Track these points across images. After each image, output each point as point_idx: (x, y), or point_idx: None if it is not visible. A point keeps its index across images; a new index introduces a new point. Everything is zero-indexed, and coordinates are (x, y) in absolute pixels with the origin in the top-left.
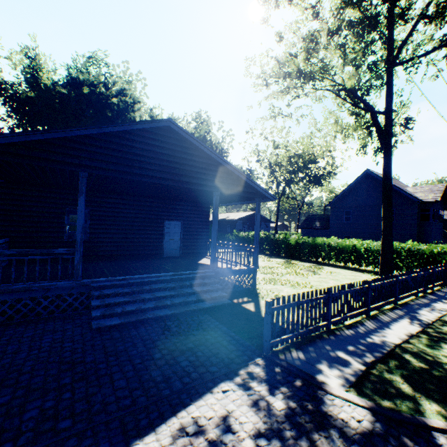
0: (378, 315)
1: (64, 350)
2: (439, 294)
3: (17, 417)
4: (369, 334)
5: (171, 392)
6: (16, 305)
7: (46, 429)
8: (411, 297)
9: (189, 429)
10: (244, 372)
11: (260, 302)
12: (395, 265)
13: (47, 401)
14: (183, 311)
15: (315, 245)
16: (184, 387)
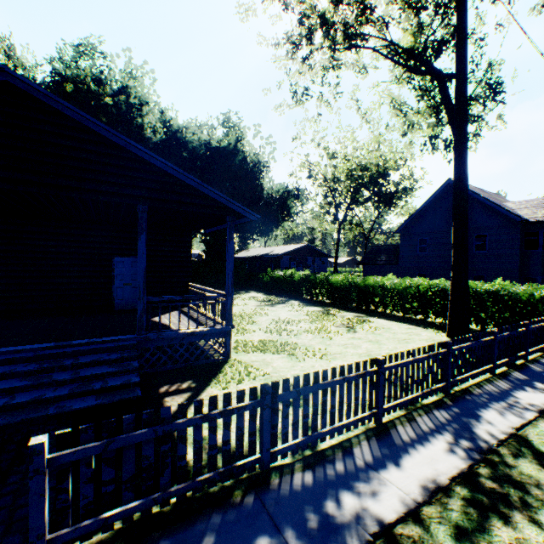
0: (395, 424)
1: None
2: (534, 369)
3: None
4: (342, 485)
5: None
6: None
7: None
8: (483, 377)
9: None
10: None
11: (203, 392)
12: (476, 316)
13: None
14: (19, 420)
15: (365, 287)
16: None
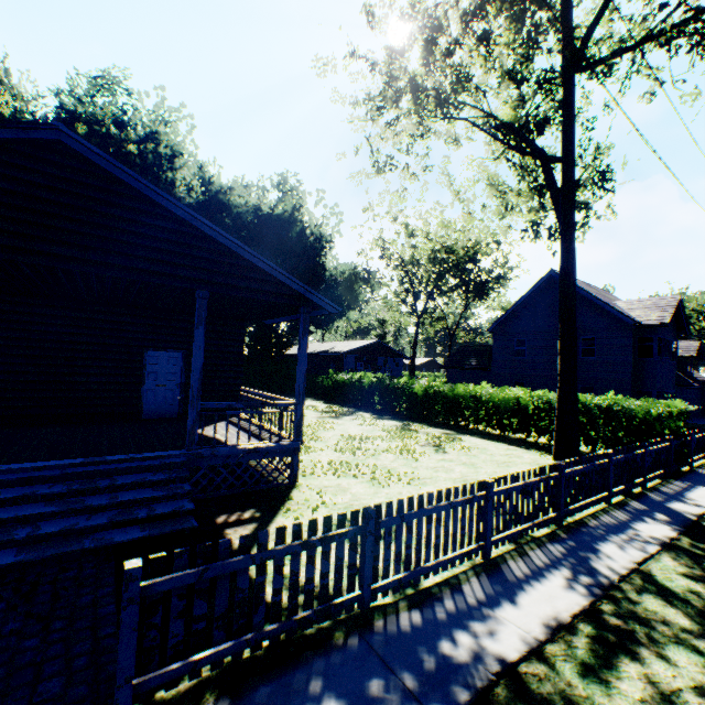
0: (506, 559)
1: None
2: (654, 498)
3: None
4: (455, 625)
5: None
6: None
7: None
8: (598, 506)
9: None
10: None
11: (272, 523)
12: (585, 435)
13: None
14: (49, 555)
15: (454, 397)
16: None
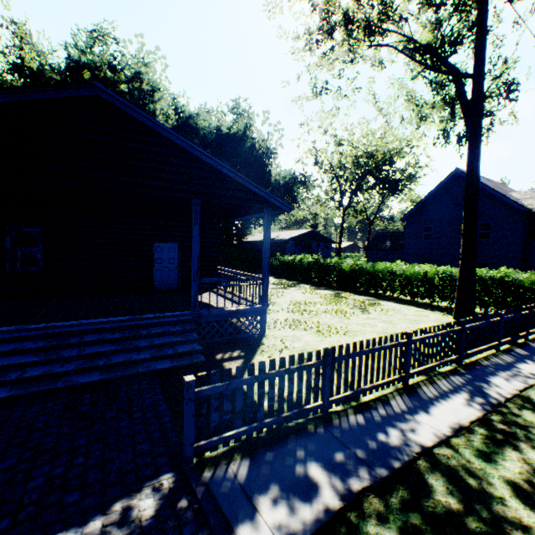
0: (420, 385)
1: None
2: (534, 347)
3: None
4: (387, 424)
5: None
6: None
7: None
8: (489, 352)
9: None
10: (120, 507)
11: (253, 359)
12: (480, 300)
13: None
14: (120, 375)
15: (374, 273)
16: None
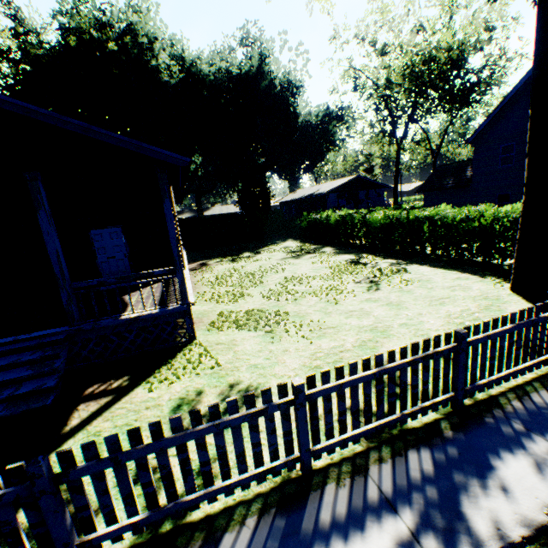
0: (326, 481)
1: None
2: None
3: None
4: None
5: None
6: None
7: None
8: (542, 370)
9: None
10: None
11: (126, 396)
12: None
13: None
14: None
15: (409, 225)
16: None
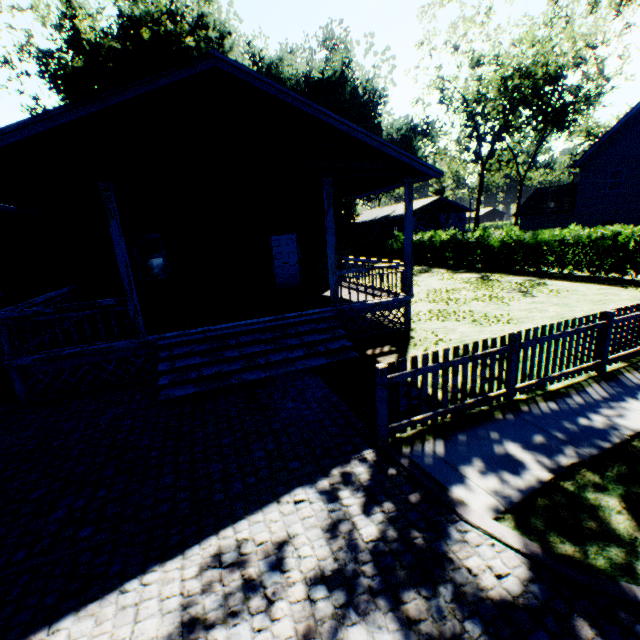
0: (621, 372)
1: (121, 430)
2: None
3: (44, 517)
4: (586, 410)
5: (224, 497)
6: (77, 373)
7: (66, 536)
8: None
9: (226, 557)
10: (337, 472)
11: (407, 354)
12: None
13: (80, 499)
14: (282, 372)
15: (536, 245)
16: (244, 491)
